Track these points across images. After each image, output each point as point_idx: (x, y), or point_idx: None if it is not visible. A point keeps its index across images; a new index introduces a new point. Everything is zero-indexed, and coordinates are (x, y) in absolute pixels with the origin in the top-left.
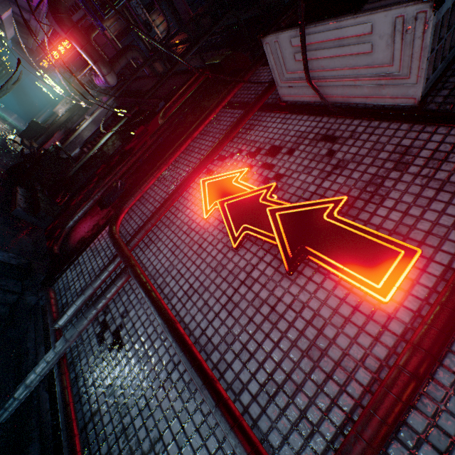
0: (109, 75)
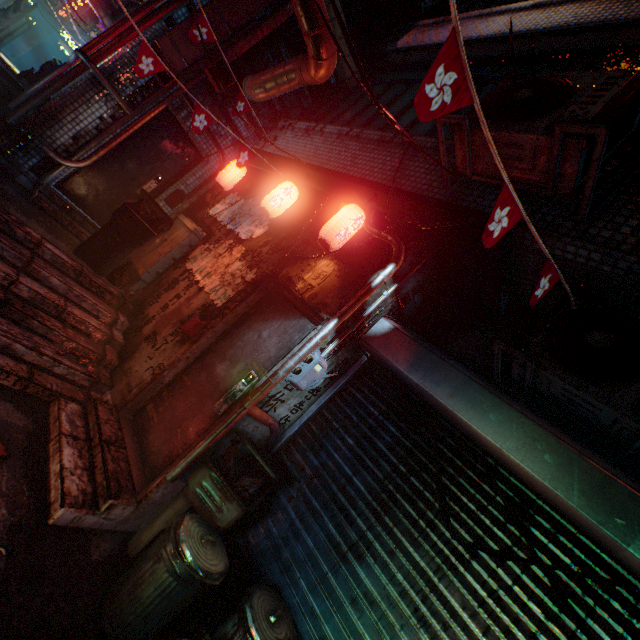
0: (106, 19)
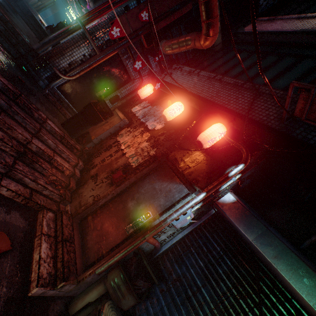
0: (91, 3)
